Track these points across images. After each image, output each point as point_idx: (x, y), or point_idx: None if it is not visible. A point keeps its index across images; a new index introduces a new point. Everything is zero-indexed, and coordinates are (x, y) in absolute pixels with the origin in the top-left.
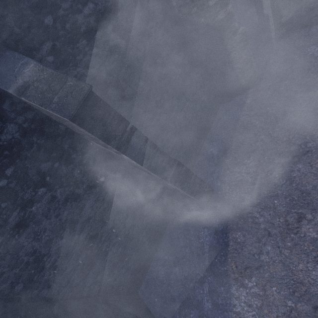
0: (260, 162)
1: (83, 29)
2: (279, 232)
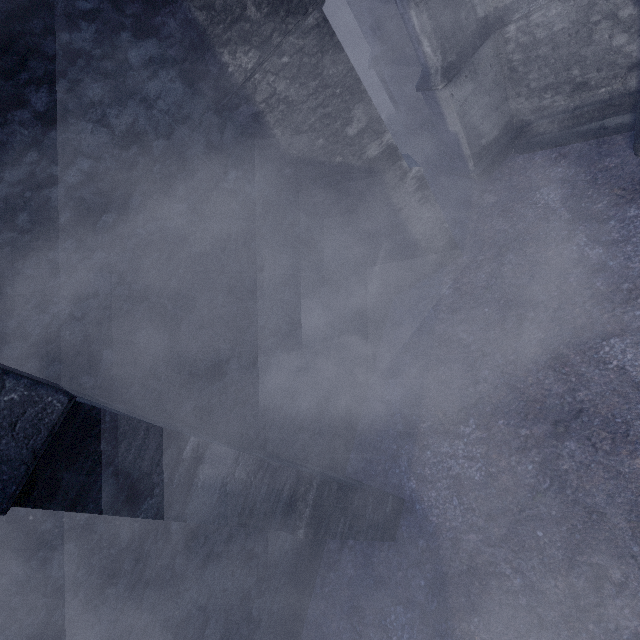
0: (490, 433)
1: (66, 216)
2: (562, 617)
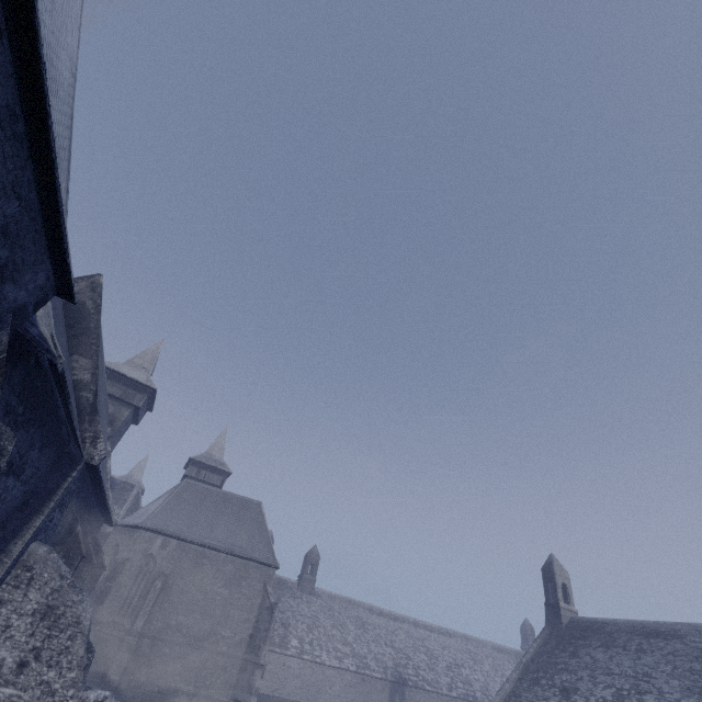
0: None
1: None
2: None
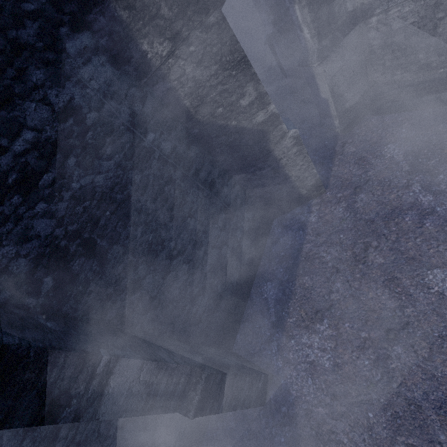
0: (339, 332)
1: (13, 177)
2: None
